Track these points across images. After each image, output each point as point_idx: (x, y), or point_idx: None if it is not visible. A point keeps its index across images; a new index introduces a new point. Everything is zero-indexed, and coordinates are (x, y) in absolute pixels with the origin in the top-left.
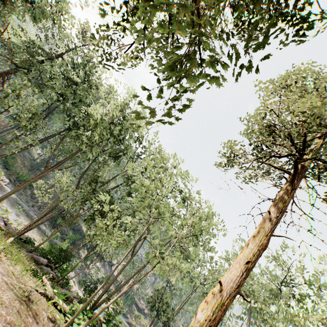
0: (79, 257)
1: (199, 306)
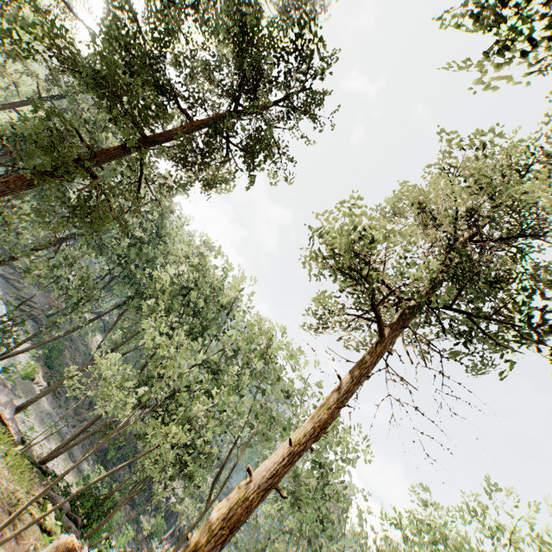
0: (138, 528)
1: (217, 506)
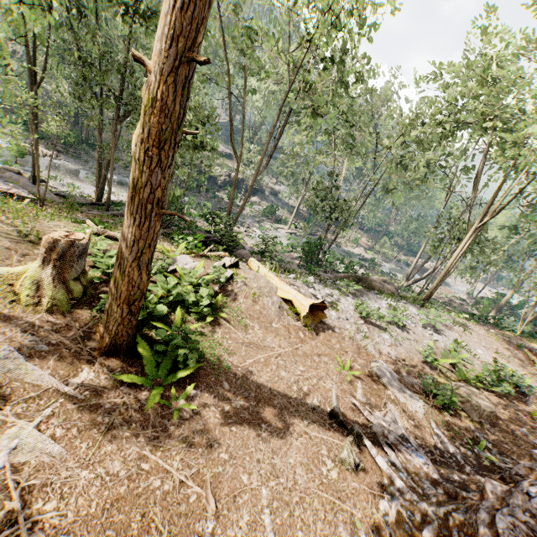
0: (219, 201)
1: (134, 134)
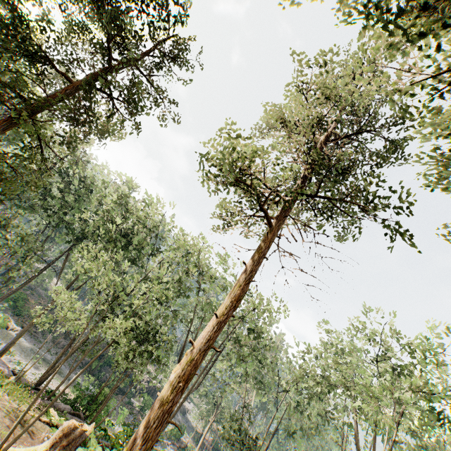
0: (132, 408)
1: (173, 370)
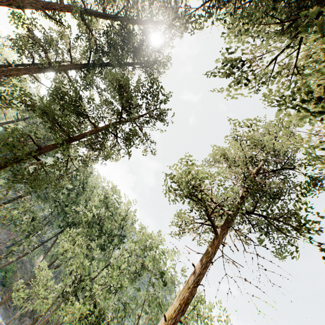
0: None
1: None
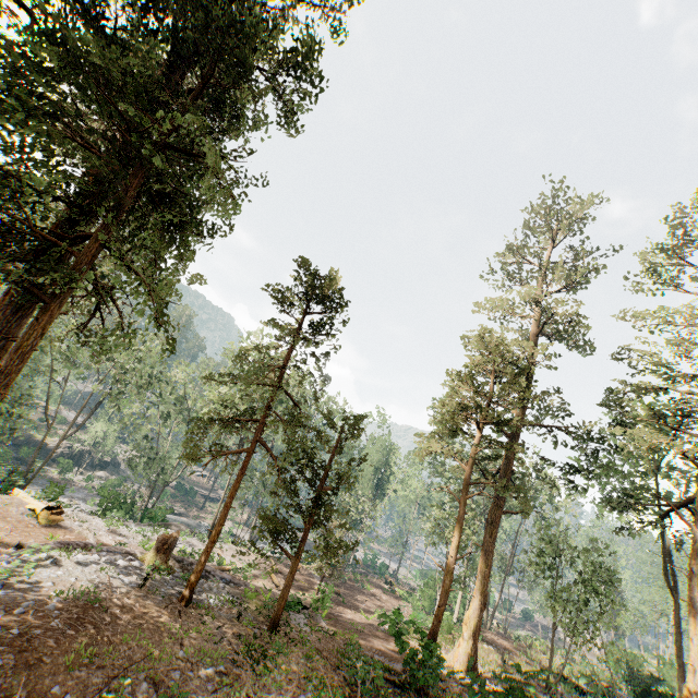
0: (45, 474)
1: None
